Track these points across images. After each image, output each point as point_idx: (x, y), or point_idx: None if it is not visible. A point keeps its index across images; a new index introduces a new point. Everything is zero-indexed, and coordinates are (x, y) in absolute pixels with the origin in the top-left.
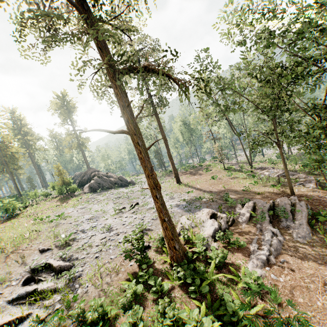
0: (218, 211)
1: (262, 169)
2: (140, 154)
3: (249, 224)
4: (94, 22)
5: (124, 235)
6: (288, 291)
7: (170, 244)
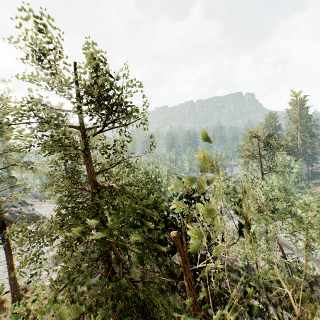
0: None
1: None
2: (6, 253)
3: None
4: None
5: (0, 281)
6: (51, 316)
7: (12, 295)
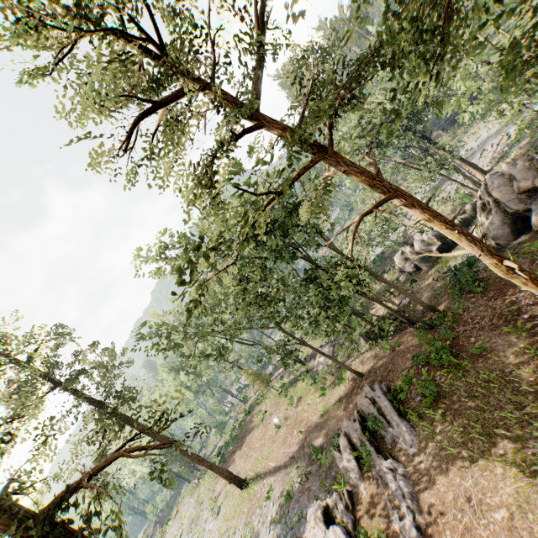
0: (326, 492)
1: (313, 357)
2: None
3: (366, 479)
4: None
5: None
6: None
7: None
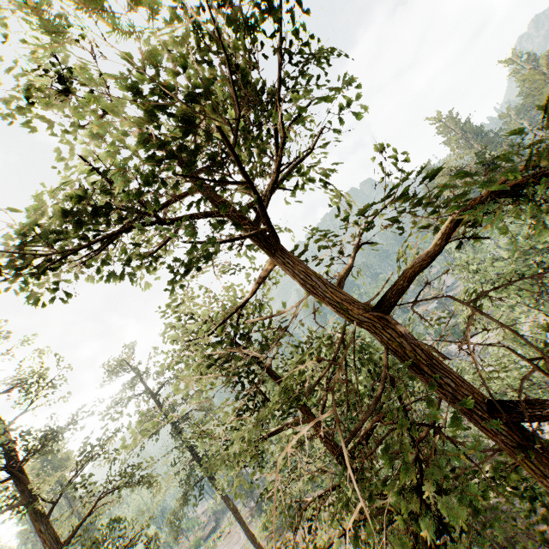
0: None
1: None
2: None
3: None
4: None
5: None
6: None
7: None
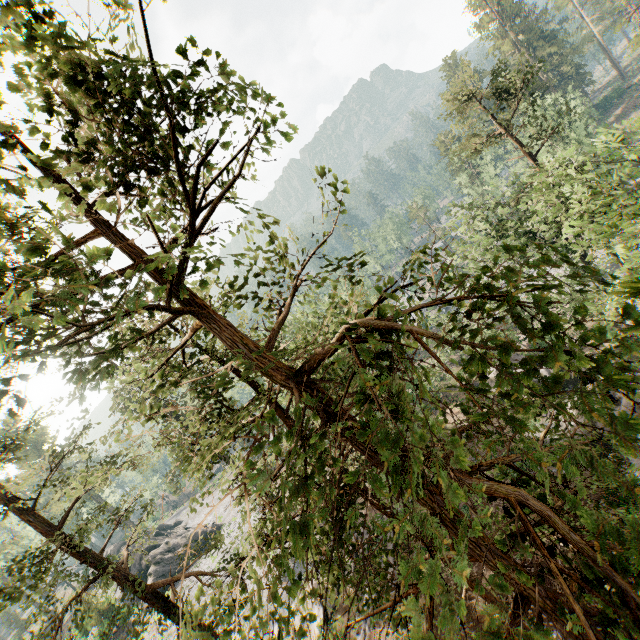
0: None
1: None
2: None
3: None
4: (105, 565)
5: None
6: None
7: None
